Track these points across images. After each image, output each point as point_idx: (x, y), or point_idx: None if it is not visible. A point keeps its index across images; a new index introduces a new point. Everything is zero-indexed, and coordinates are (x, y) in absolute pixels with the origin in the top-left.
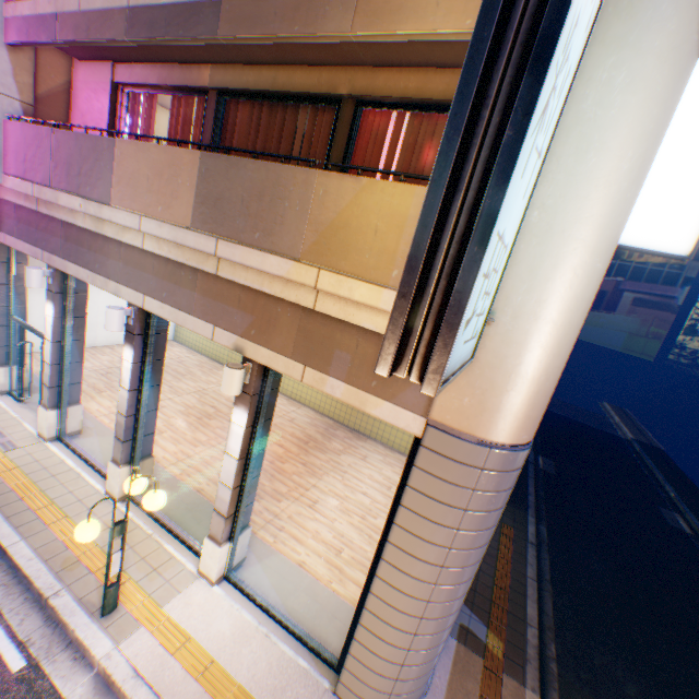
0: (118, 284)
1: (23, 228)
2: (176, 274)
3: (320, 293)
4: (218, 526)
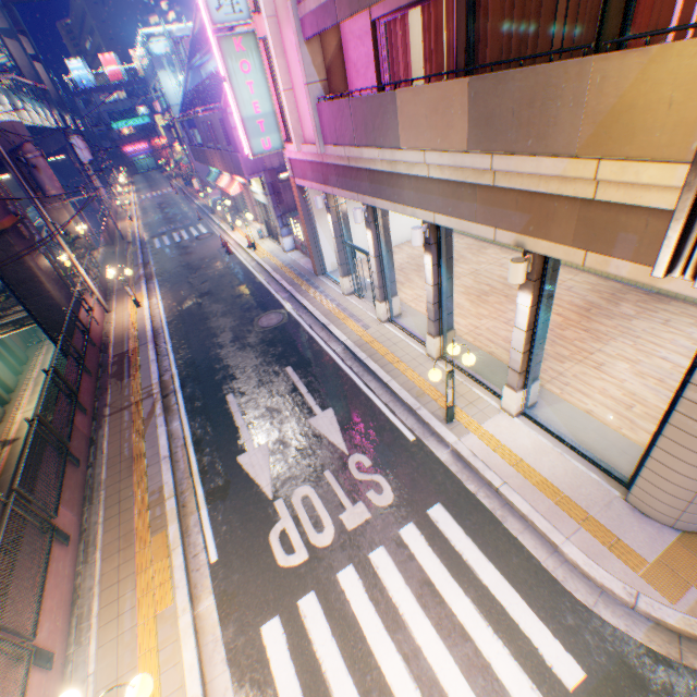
0: (412, 209)
1: (341, 181)
2: (456, 192)
3: (599, 183)
4: (512, 379)
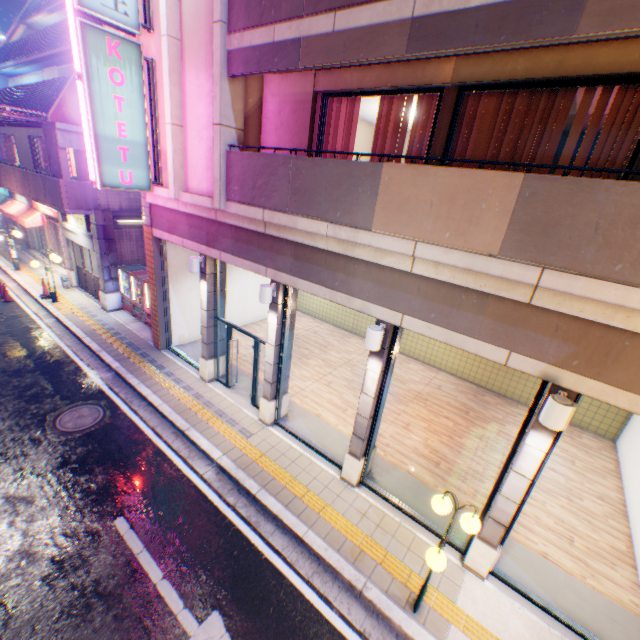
0: (364, 302)
1: (240, 247)
2: (451, 297)
3: None
4: (493, 532)
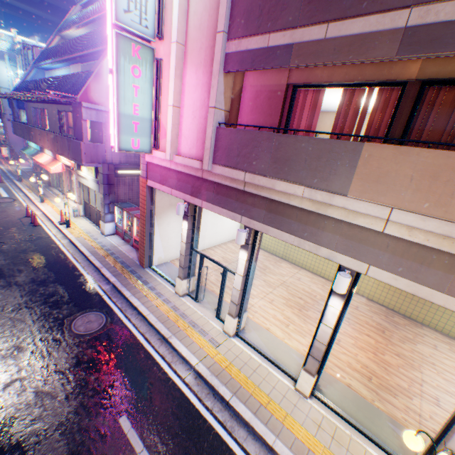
0: (331, 251)
1: (220, 198)
2: (421, 255)
3: None
4: None
